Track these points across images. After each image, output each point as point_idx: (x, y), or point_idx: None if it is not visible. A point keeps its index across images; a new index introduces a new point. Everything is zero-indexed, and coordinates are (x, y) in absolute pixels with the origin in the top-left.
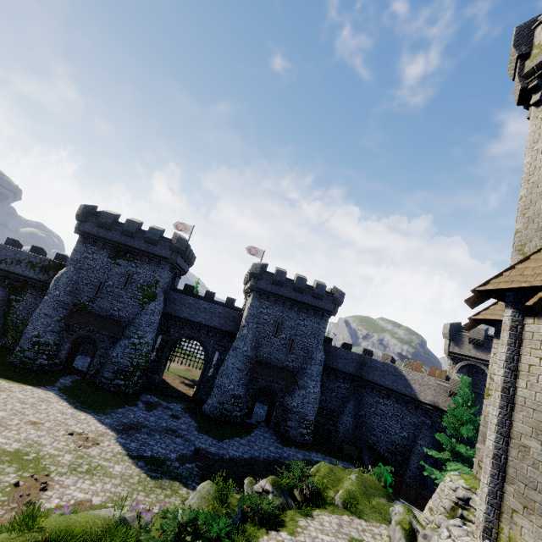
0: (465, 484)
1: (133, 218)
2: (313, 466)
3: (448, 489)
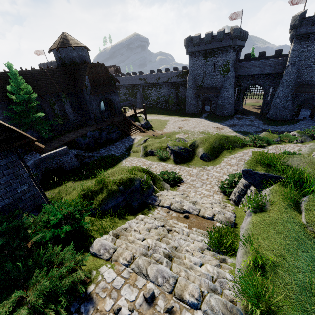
0: None
1: (207, 32)
2: None
3: None
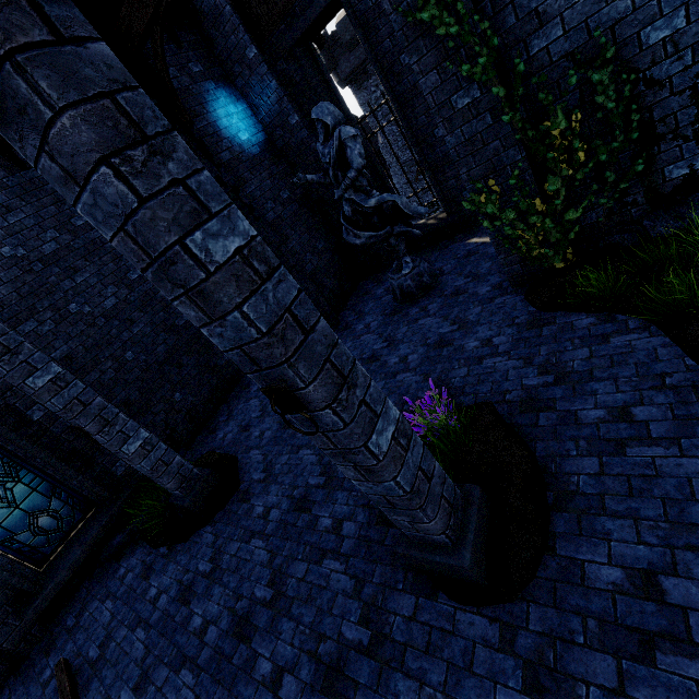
0: None
1: None
2: None
3: None
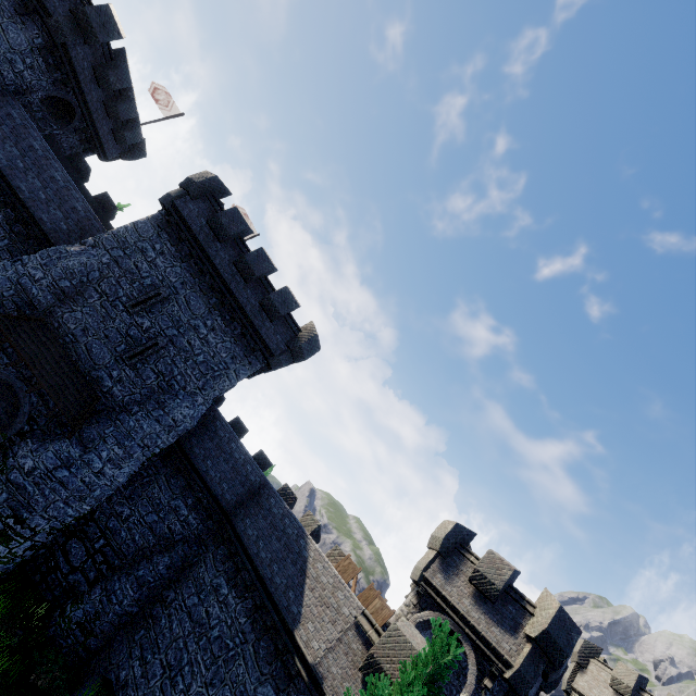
0: None
1: None
2: None
3: None
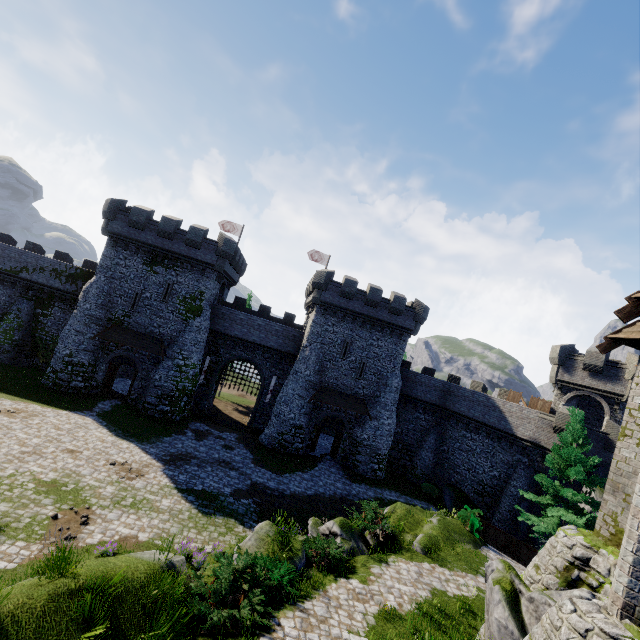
0: (584, 542)
1: (170, 216)
2: (386, 505)
3: (561, 545)
